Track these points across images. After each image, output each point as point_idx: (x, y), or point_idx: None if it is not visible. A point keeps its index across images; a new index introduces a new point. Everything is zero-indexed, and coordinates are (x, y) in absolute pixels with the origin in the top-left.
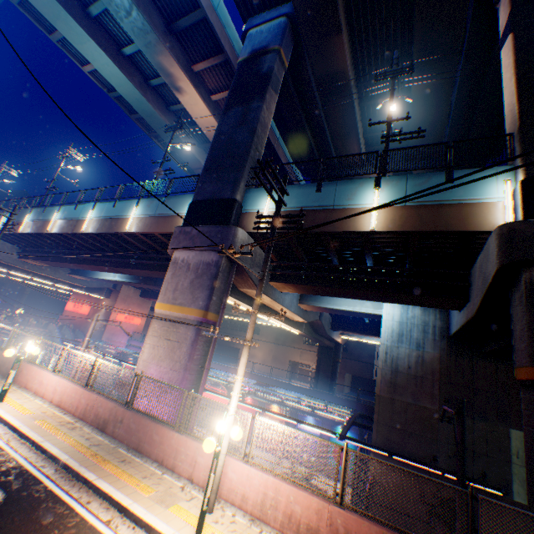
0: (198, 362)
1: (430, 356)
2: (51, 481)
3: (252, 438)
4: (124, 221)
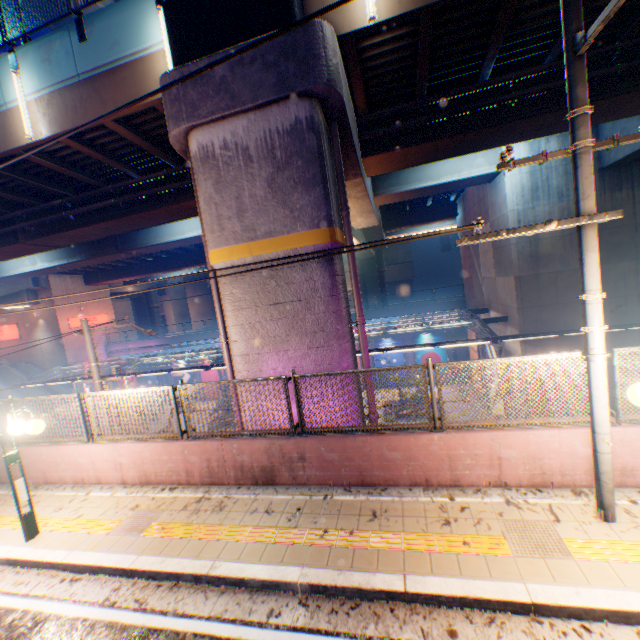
0: (346, 320)
1: None
2: (330, 637)
3: (615, 387)
4: (8, 120)
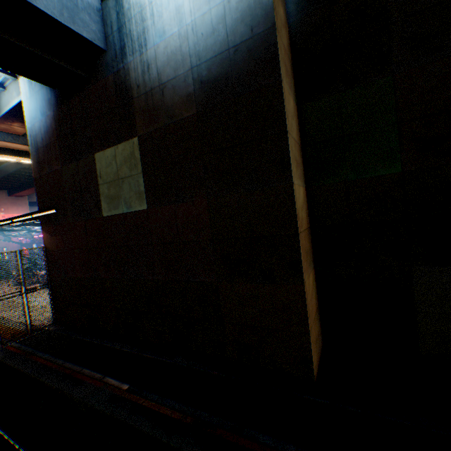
0: None
1: (50, 119)
2: None
3: None
4: None
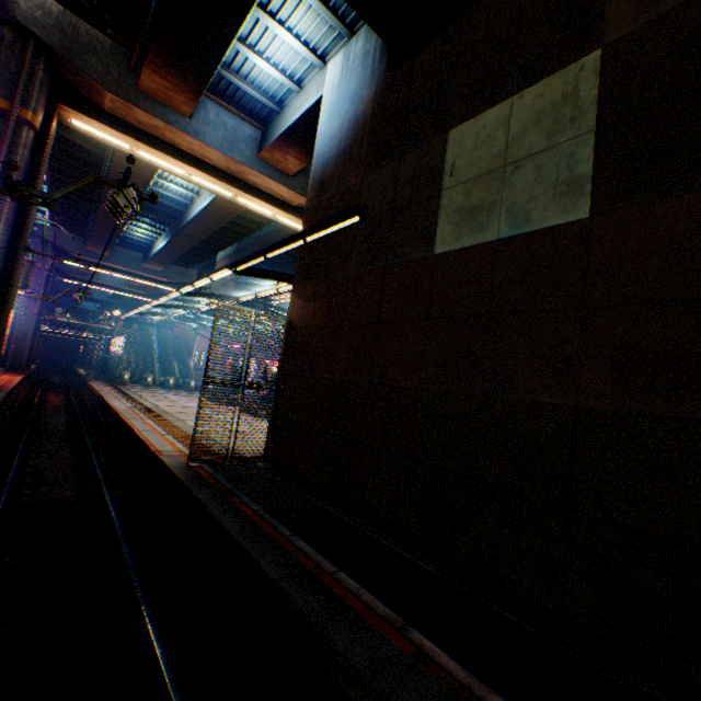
0: None
1: (364, 104)
2: None
3: None
4: None
